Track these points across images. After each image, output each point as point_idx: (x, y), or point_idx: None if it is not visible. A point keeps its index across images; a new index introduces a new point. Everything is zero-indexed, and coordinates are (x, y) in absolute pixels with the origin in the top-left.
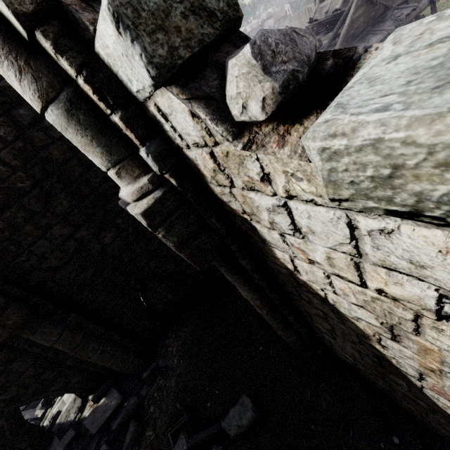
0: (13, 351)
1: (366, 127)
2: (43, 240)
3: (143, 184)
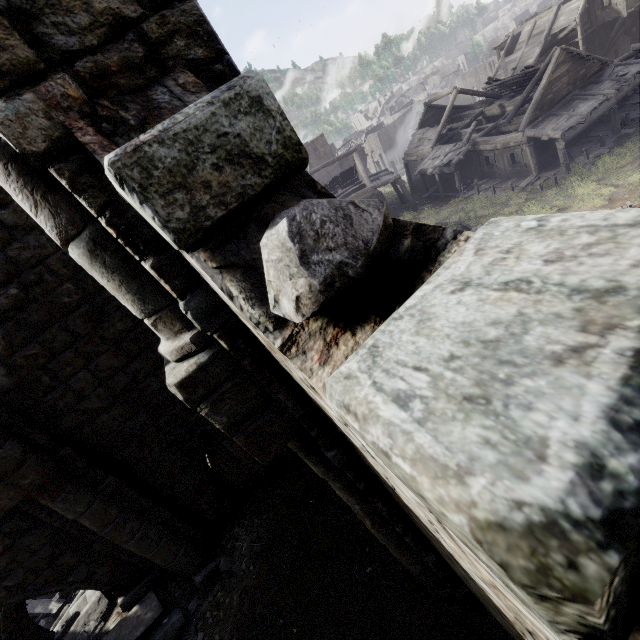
0: (27, 520)
1: (376, 425)
2: (85, 371)
3: (184, 343)
